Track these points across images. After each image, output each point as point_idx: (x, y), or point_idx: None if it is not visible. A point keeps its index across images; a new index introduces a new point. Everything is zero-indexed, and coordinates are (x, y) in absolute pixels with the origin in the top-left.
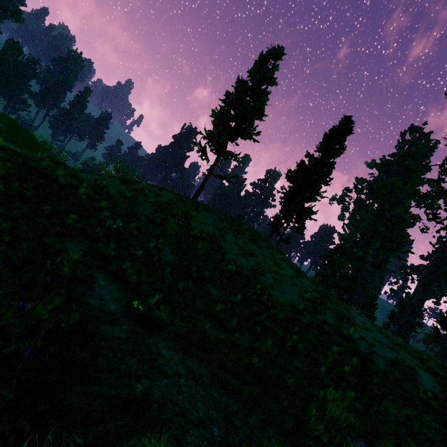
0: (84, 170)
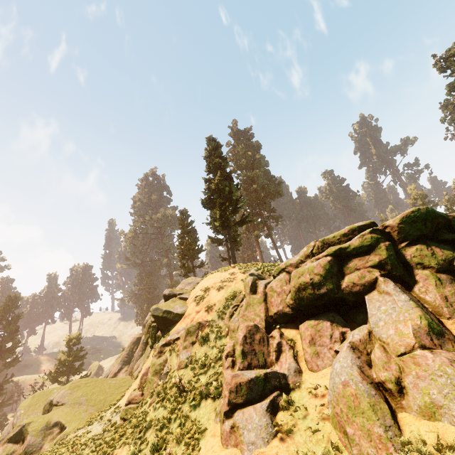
0: (254, 274)
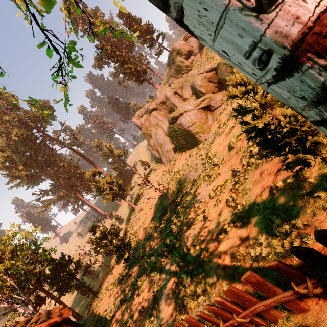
0: None
